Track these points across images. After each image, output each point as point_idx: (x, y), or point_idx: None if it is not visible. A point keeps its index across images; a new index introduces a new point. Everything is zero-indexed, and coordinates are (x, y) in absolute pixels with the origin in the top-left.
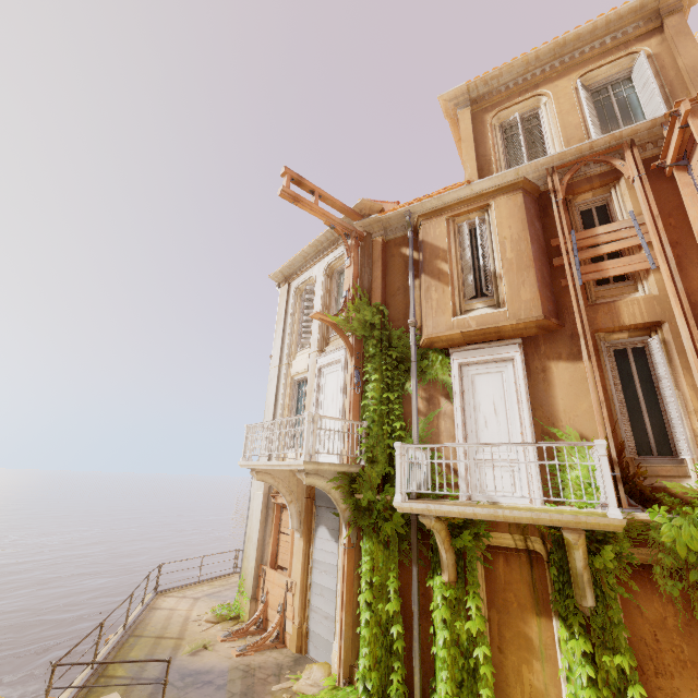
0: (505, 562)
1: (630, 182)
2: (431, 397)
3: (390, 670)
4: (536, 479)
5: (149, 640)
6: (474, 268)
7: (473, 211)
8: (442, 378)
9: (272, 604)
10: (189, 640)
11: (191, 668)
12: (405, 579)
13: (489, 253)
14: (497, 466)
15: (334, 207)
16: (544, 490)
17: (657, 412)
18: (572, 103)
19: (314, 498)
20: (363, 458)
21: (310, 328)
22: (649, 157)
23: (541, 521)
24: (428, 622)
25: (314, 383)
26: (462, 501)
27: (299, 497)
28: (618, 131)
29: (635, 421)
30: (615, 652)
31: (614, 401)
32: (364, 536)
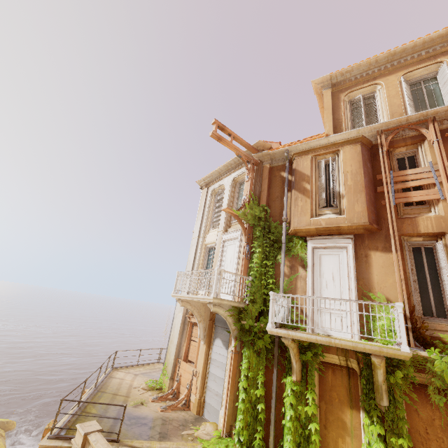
0: (332, 373)
1: (431, 143)
2: (293, 266)
3: (255, 431)
4: (356, 323)
5: (109, 395)
6: (326, 189)
7: (328, 153)
8: (300, 255)
9: (183, 383)
10: (132, 398)
11: (134, 414)
12: (268, 376)
13: (336, 180)
14: (332, 312)
15: (241, 144)
16: (361, 331)
17: (438, 289)
18: (396, 90)
19: (214, 321)
20: (248, 299)
21: (219, 216)
22: (444, 128)
23: (358, 349)
24: (280, 404)
25: (220, 250)
26: (308, 332)
27: (205, 319)
28: (425, 111)
29: (423, 294)
30: (399, 437)
31: (410, 280)
32: (245, 347)
